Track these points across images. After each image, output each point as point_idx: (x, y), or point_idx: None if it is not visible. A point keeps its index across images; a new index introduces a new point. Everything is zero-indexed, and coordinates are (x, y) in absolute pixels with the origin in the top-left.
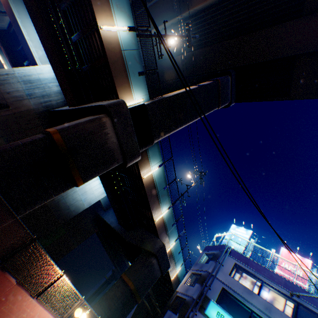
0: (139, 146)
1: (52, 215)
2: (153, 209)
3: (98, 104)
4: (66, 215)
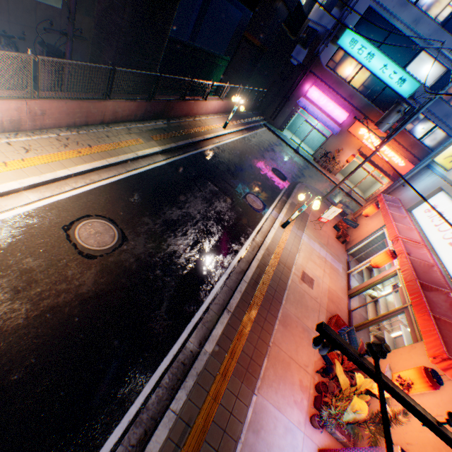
0: None
1: None
2: None
3: None
4: None
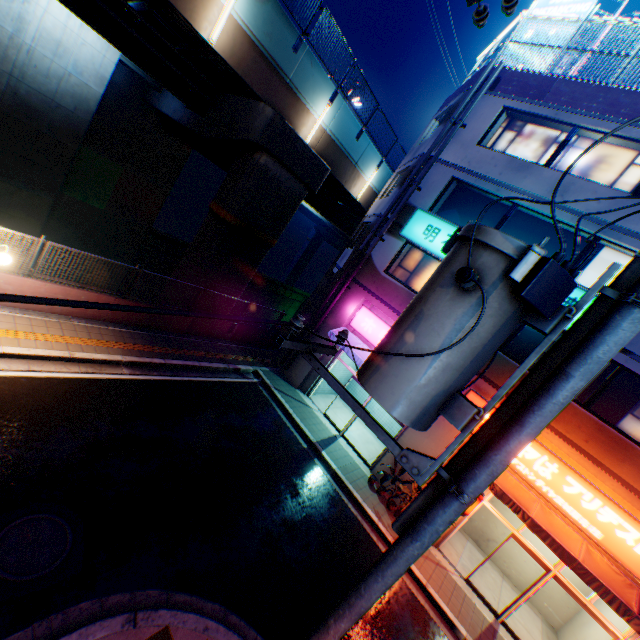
0: None
1: (37, 133)
2: None
3: None
4: (68, 126)
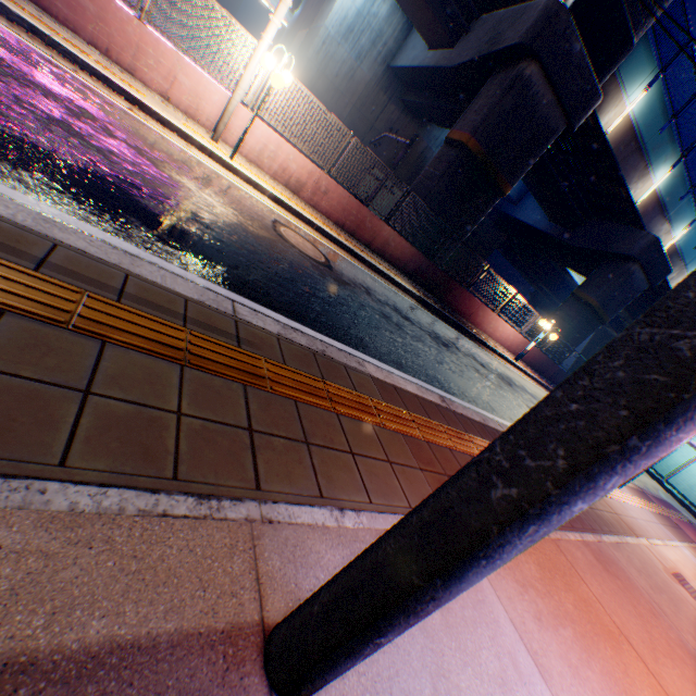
0: (596, 78)
1: None
2: (631, 184)
3: (505, 42)
4: None
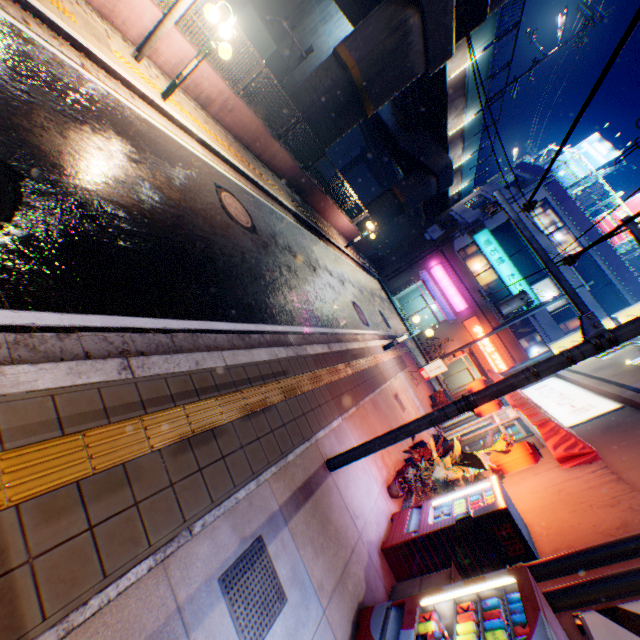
0: (455, 41)
1: None
2: (450, 120)
3: None
4: None
